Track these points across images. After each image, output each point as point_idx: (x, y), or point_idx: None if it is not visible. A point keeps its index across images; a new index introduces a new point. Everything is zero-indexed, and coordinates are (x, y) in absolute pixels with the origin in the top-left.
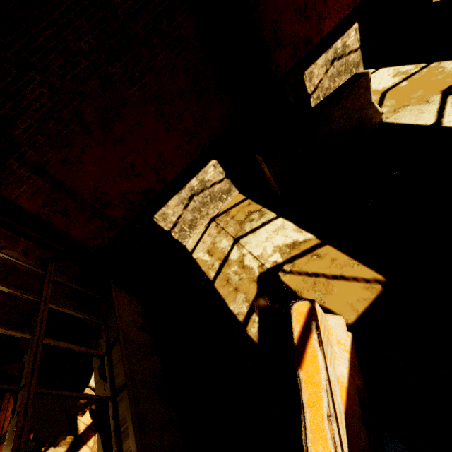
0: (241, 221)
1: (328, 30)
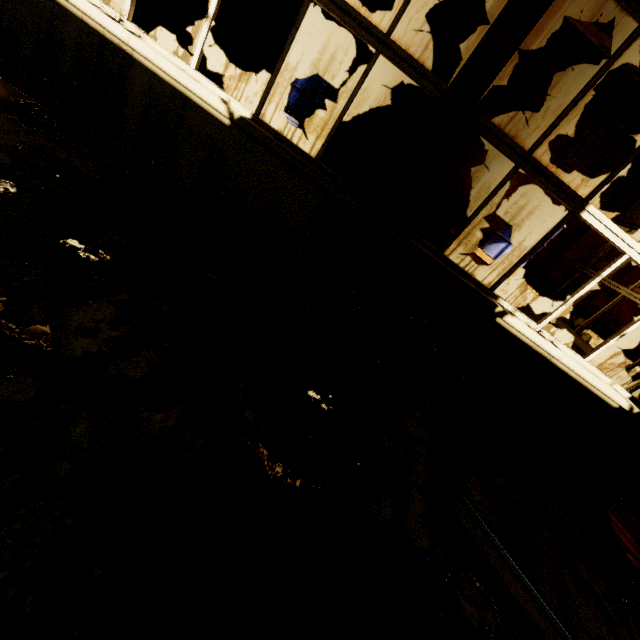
0: None
1: None
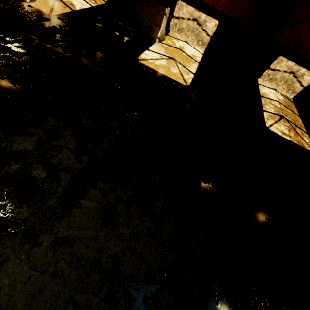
0: None
1: (204, 0)
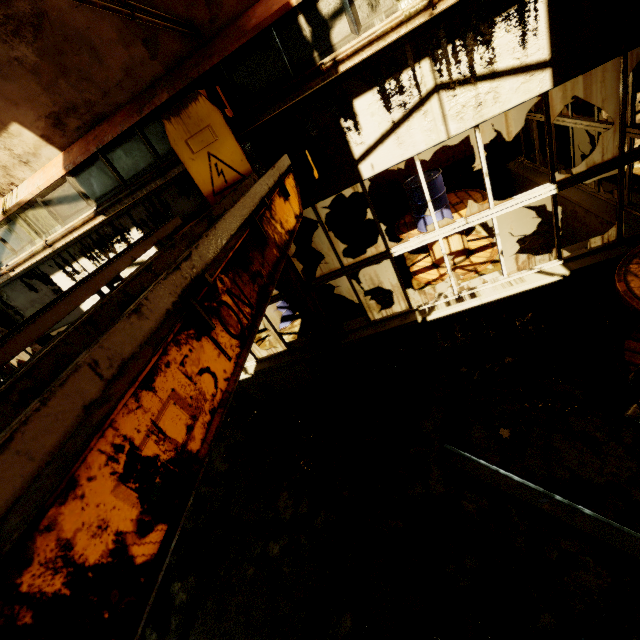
0: None
1: None
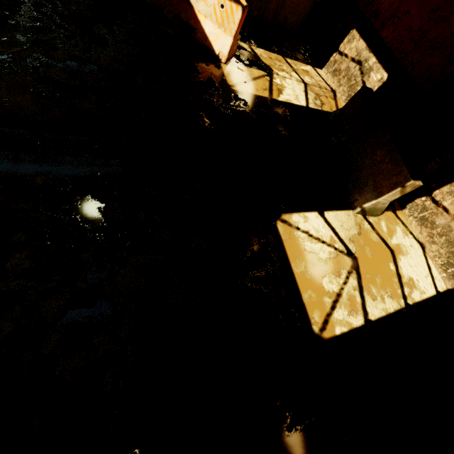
0: (319, 96)
1: None
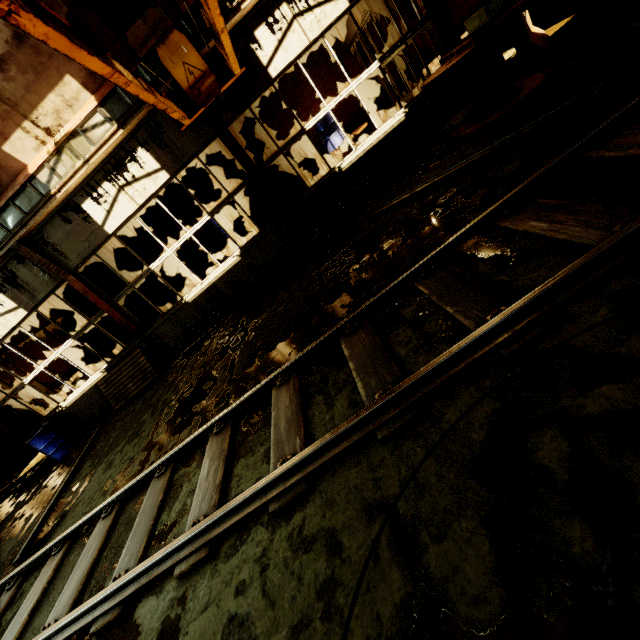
0: None
1: None
